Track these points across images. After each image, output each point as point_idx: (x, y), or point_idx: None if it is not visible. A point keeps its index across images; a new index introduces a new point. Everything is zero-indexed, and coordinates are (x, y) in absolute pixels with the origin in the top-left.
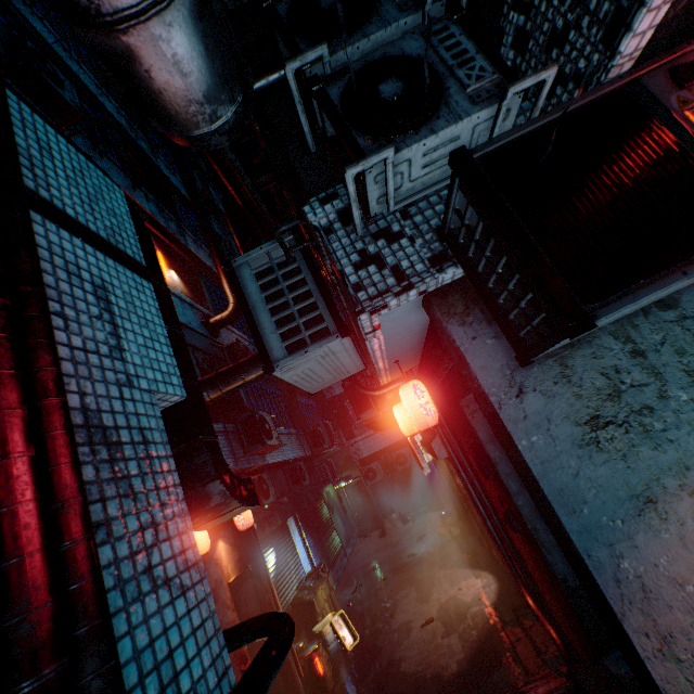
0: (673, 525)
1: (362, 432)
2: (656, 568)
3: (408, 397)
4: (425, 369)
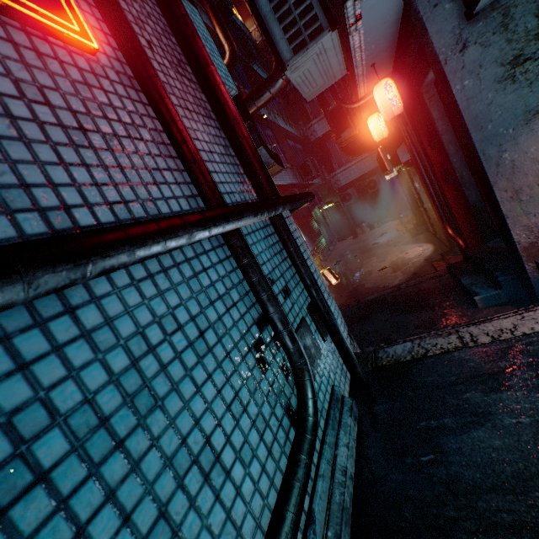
0: None
1: (341, 166)
2: (525, 155)
3: (380, 94)
4: (397, 72)
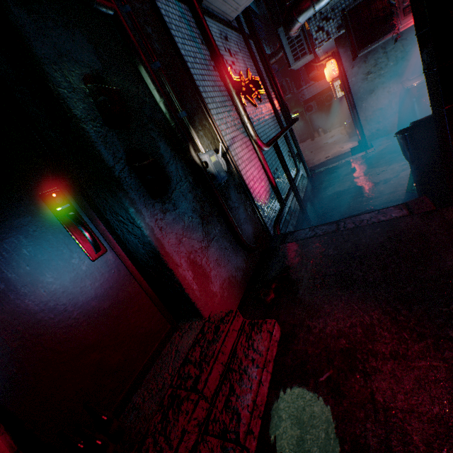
0: (376, 96)
1: (306, 83)
2: (369, 105)
3: (328, 67)
4: None
